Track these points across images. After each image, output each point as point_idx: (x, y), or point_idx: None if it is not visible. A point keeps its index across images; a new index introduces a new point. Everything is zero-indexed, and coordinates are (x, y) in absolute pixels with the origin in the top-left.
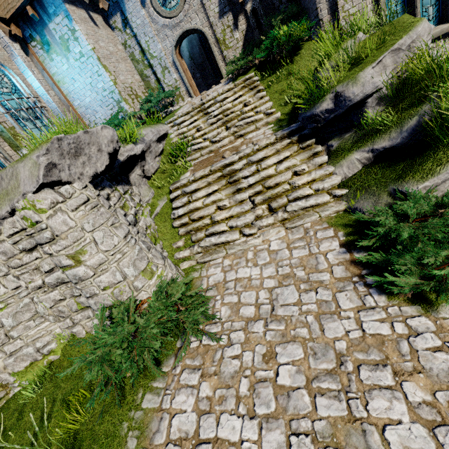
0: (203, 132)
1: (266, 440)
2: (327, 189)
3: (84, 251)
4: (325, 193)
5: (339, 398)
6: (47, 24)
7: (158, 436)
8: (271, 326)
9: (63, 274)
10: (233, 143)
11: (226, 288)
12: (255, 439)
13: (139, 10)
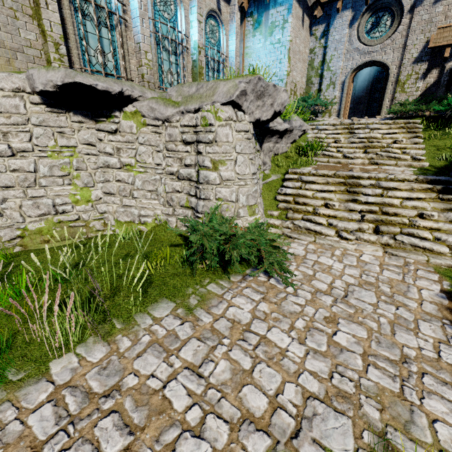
0: (340, 145)
1: (310, 361)
2: (448, 244)
3: (224, 163)
4: (444, 245)
5: (393, 379)
6: (269, 9)
7: (215, 308)
8: (339, 304)
9: (195, 173)
10: (365, 166)
11: (304, 262)
12: (300, 356)
13: (344, 29)
